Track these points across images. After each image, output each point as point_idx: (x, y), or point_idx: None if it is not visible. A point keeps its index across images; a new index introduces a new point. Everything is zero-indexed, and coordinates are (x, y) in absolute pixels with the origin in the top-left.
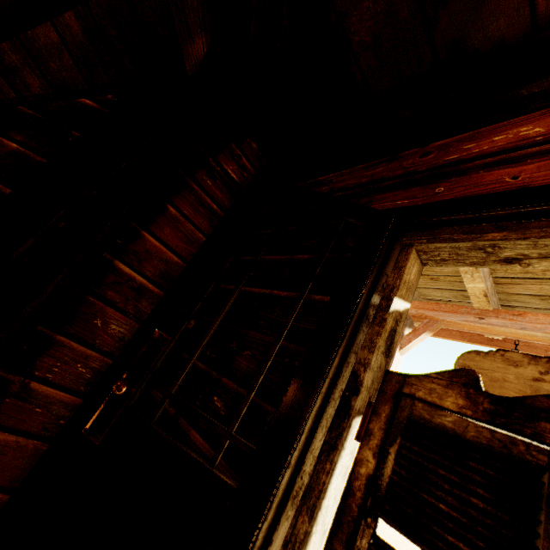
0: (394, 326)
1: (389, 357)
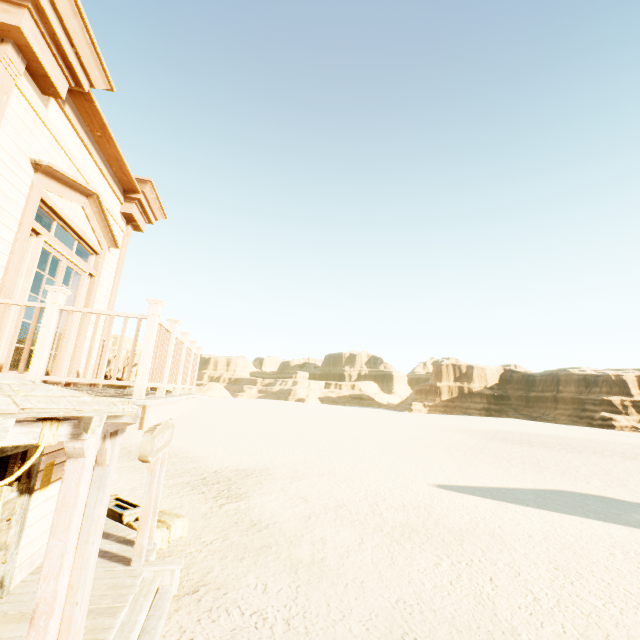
0: (29, 470)
1: (31, 478)
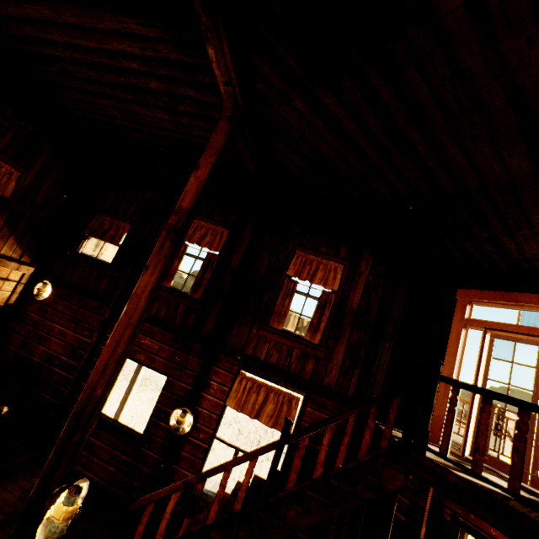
0: None
1: None
